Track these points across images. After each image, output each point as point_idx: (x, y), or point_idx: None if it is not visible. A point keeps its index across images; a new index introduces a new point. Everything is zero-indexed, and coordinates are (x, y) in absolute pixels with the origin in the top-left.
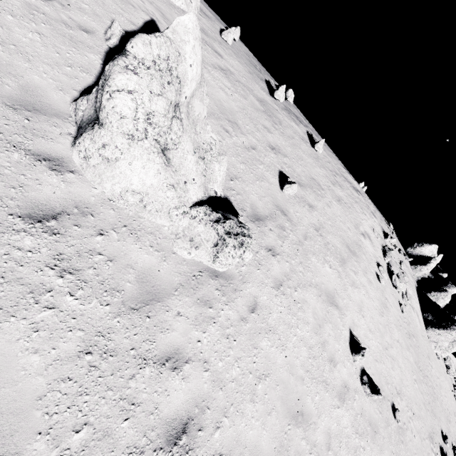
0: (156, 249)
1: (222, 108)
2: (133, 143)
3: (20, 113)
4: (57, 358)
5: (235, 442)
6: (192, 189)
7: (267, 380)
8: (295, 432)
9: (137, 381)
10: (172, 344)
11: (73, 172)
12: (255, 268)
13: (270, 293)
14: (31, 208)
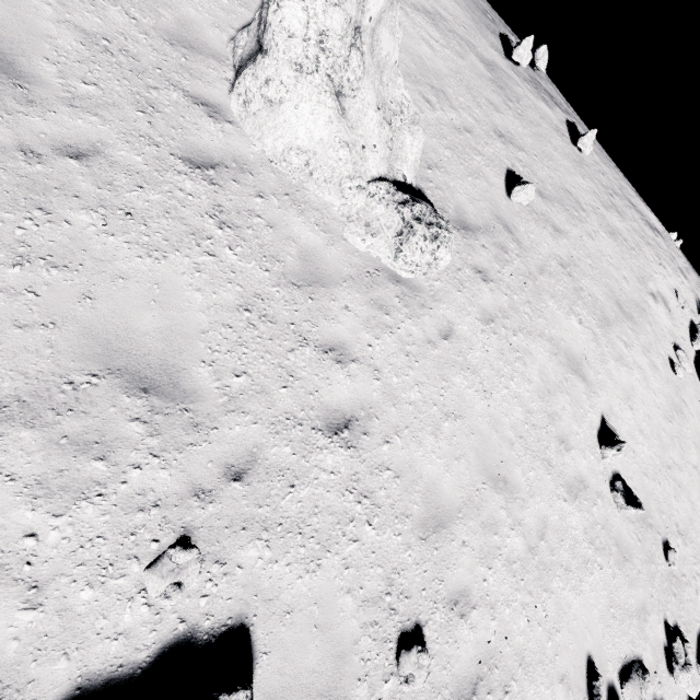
0: (322, 229)
1: (423, 68)
2: (301, 78)
3: (177, 50)
4: (218, 304)
5: (408, 466)
6: (372, 159)
7: (458, 422)
8: (492, 495)
9: (296, 357)
10: (337, 336)
11: (231, 123)
12: (454, 288)
13: (473, 326)
14: (191, 153)
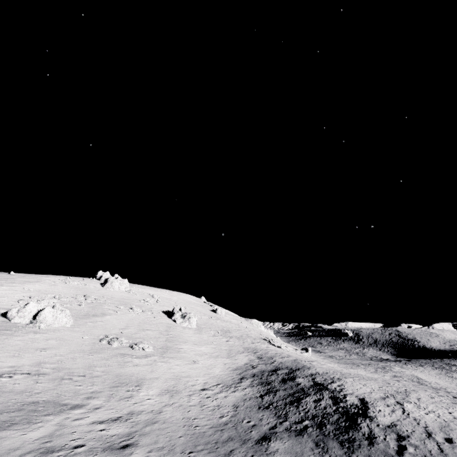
0: None
1: None
2: None
3: None
4: None
5: None
6: None
7: None
8: None
9: None
10: None
11: None
12: None
13: None
14: None
